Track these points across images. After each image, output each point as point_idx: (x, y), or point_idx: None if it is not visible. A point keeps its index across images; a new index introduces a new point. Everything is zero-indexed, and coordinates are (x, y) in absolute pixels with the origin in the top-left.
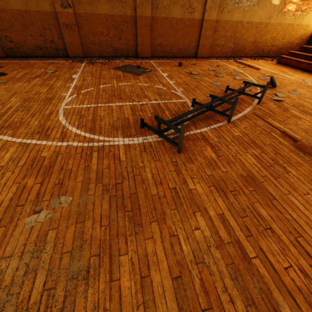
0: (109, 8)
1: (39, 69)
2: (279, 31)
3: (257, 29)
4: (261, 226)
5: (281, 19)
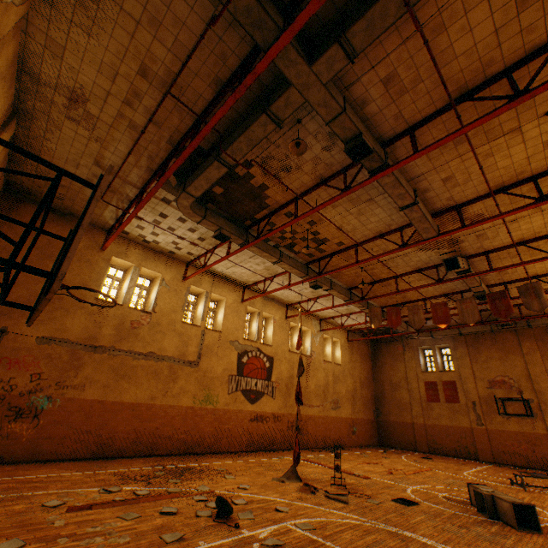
0: (518, 426)
1: (452, 460)
2: None
3: None
4: (539, 501)
5: None
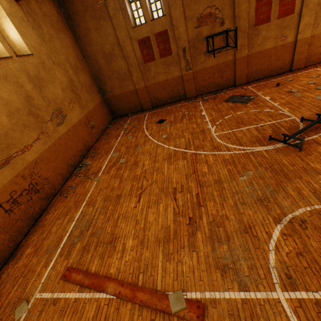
0: (215, 60)
1: (178, 112)
2: None
3: None
4: None
5: None
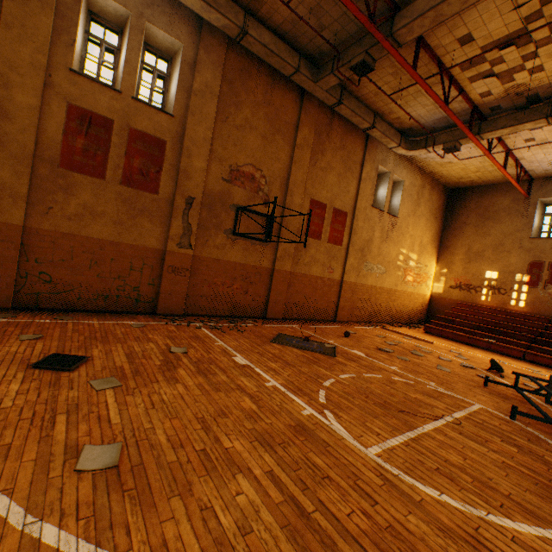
0: (243, 255)
1: (140, 342)
2: (405, 298)
3: (388, 294)
4: None
5: (404, 287)
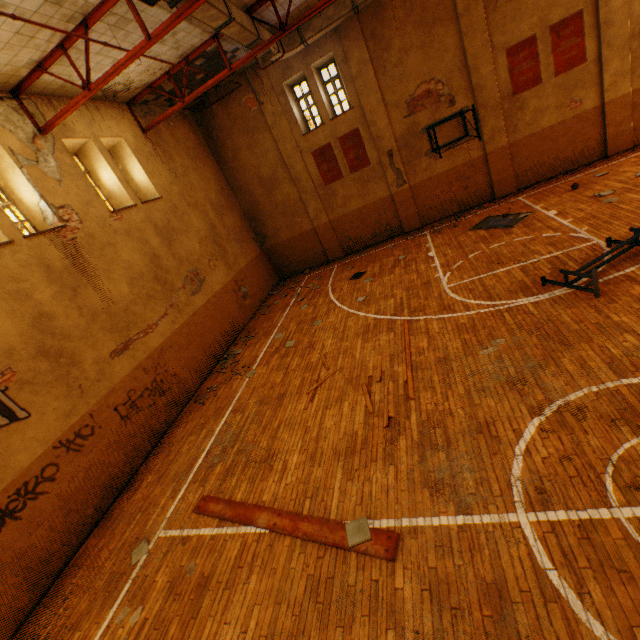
0: (449, 162)
1: (387, 258)
2: None
3: None
4: None
5: None
